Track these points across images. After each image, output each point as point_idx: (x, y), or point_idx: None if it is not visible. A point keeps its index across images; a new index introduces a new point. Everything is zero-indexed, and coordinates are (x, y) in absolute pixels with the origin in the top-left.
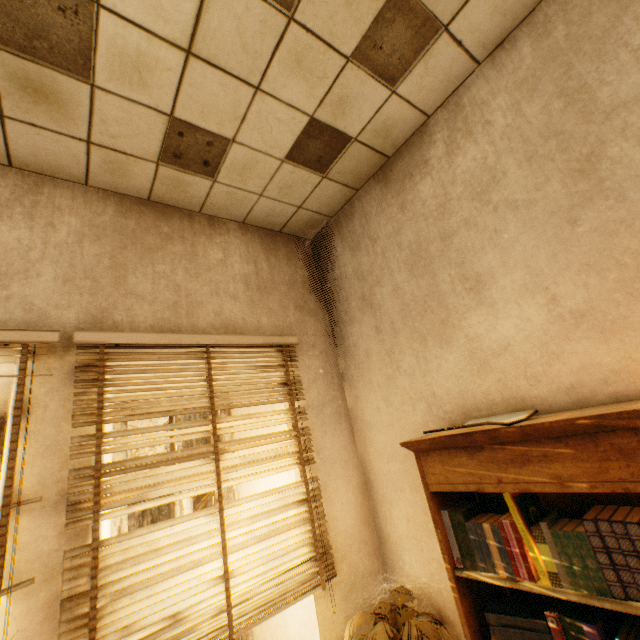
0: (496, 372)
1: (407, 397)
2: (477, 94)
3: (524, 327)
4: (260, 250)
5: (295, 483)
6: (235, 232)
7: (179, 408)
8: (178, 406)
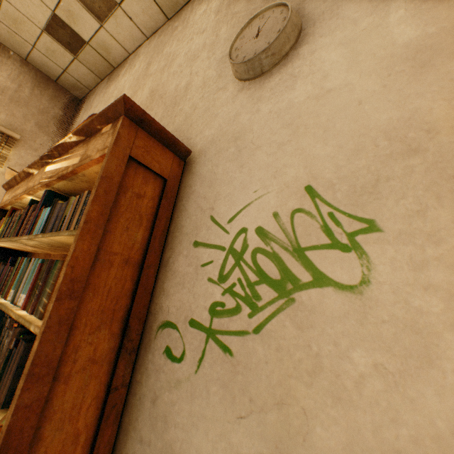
0: None
1: None
2: (141, 52)
3: None
4: (30, 82)
5: None
6: (15, 61)
7: None
8: None
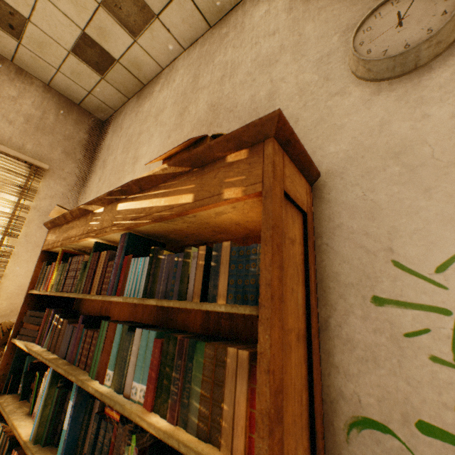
0: None
1: None
2: (179, 65)
3: None
4: (54, 107)
5: None
6: (38, 87)
7: None
8: None
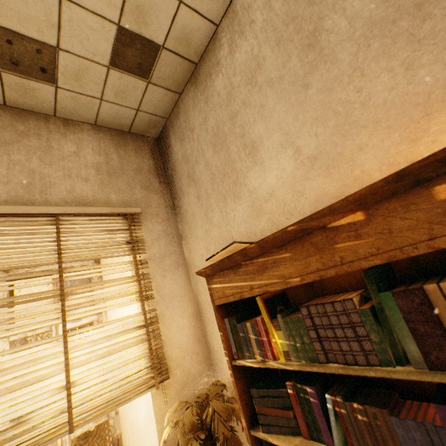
0: (267, 213)
1: (218, 243)
2: (245, 0)
3: (281, 176)
4: (111, 145)
5: (136, 314)
6: (88, 132)
7: (28, 262)
8: (27, 261)
